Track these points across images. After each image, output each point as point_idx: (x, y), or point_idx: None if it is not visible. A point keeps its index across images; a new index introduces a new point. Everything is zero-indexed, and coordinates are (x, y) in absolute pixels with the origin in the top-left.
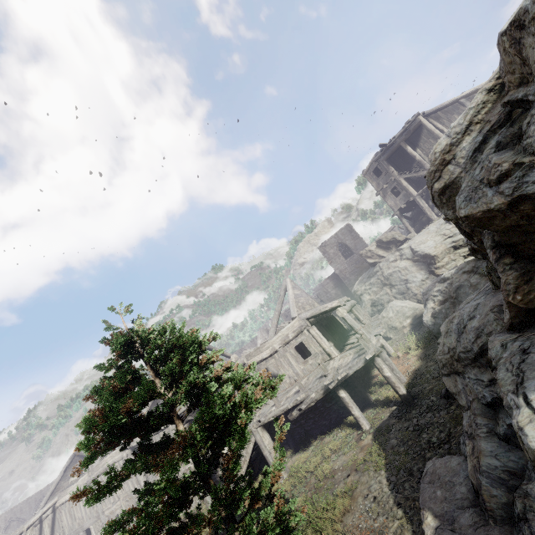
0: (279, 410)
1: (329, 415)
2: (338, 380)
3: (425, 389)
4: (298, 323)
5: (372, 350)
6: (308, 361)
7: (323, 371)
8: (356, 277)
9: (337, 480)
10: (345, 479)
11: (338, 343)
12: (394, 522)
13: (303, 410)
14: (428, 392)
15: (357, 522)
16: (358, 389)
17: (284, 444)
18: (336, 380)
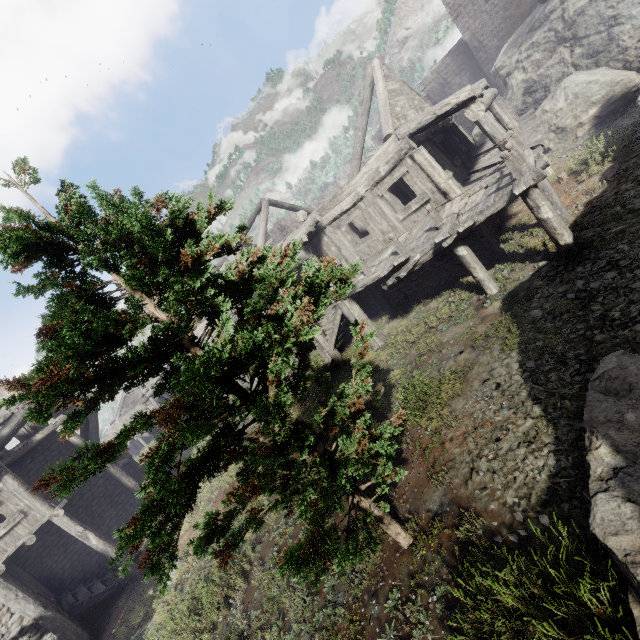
0: (369, 280)
1: (438, 276)
2: (458, 233)
3: (609, 233)
4: (394, 145)
5: (529, 178)
6: (411, 207)
7: (435, 222)
8: (500, 43)
9: (445, 356)
10: (457, 357)
11: (459, 171)
12: (526, 421)
13: (401, 278)
14: (614, 237)
15: (470, 409)
16: (485, 240)
17: (379, 310)
18: (455, 234)
